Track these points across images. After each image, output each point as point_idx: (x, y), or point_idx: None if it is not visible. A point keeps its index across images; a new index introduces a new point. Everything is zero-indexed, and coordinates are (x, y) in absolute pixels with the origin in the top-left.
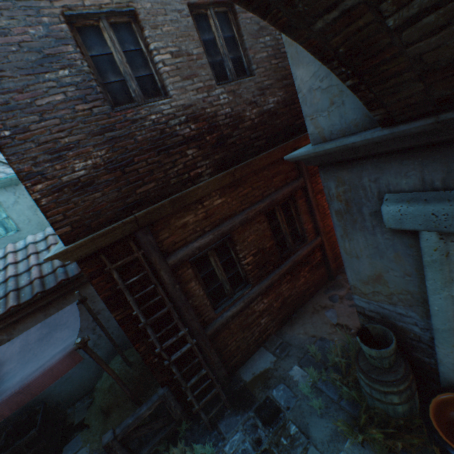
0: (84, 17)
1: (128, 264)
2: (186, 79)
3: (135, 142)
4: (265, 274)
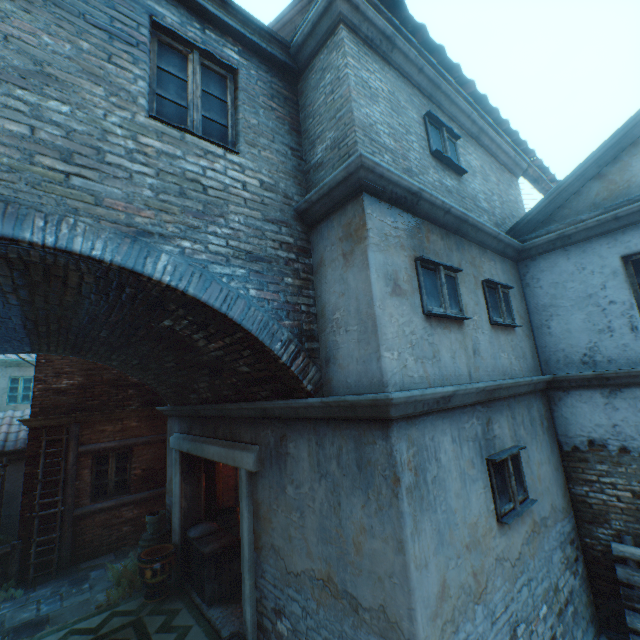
0: None
1: (55, 441)
2: None
3: (102, 378)
4: (147, 488)
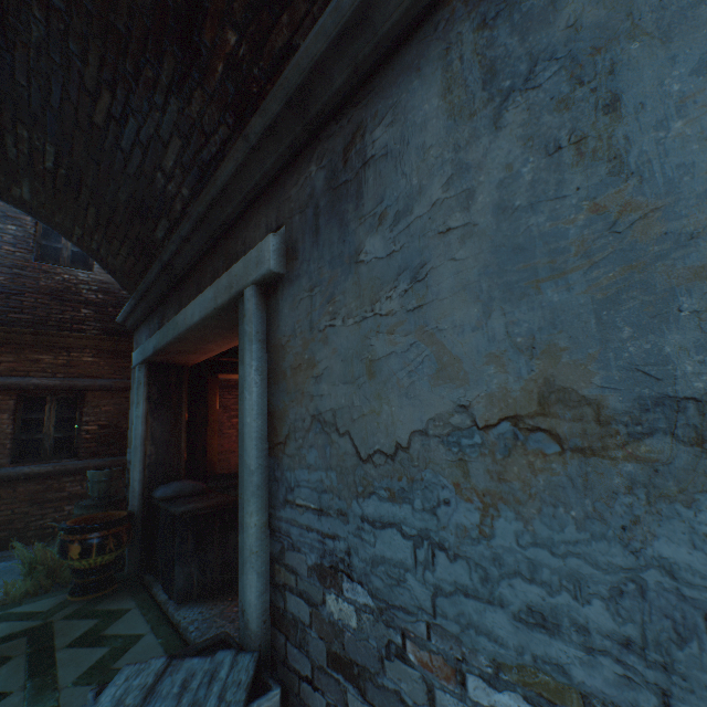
0: None
1: None
2: None
3: (38, 284)
4: (105, 454)
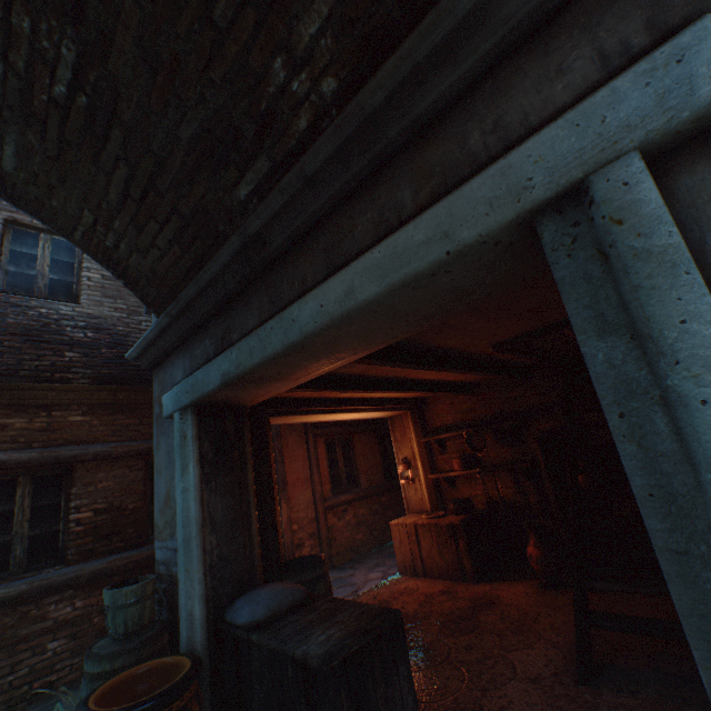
0: (28, 228)
1: None
2: (110, 297)
3: (3, 322)
4: (105, 551)
